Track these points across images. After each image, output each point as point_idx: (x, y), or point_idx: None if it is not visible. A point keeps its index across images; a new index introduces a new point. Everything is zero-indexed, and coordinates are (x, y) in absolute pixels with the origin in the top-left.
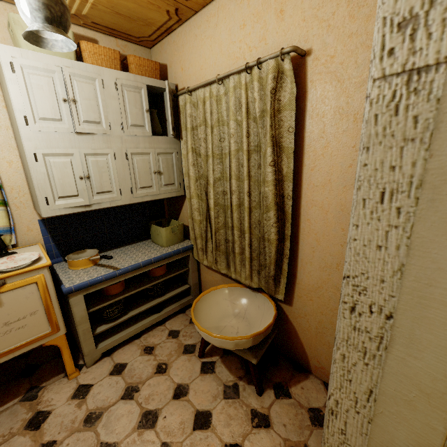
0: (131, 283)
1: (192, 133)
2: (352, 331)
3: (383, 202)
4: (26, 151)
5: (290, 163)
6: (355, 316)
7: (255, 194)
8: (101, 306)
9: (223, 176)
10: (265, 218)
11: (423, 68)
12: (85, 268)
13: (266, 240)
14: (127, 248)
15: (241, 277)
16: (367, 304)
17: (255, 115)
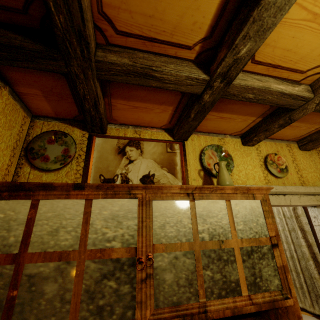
0: None
1: None
2: None
3: None
4: None
5: (312, 237)
6: None
7: (299, 251)
8: None
9: None
10: (308, 265)
11: None
12: None
13: (313, 278)
14: None
15: (306, 306)
16: None
17: (287, 216)
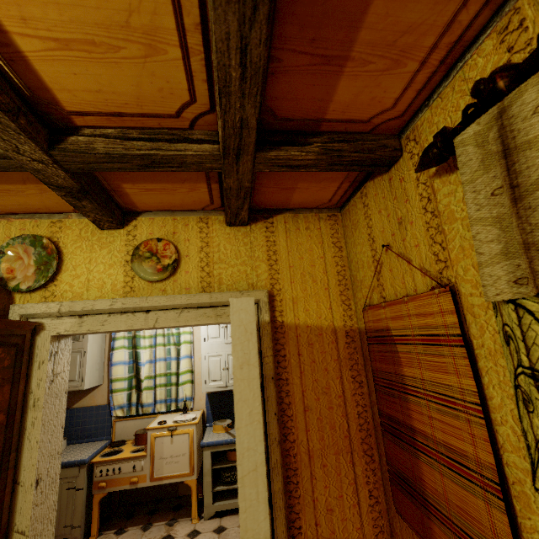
0: None
1: None
2: None
3: None
4: (202, 355)
5: None
6: None
7: None
8: (221, 466)
9: None
10: None
11: None
12: (220, 433)
13: None
14: None
15: None
16: None
17: None
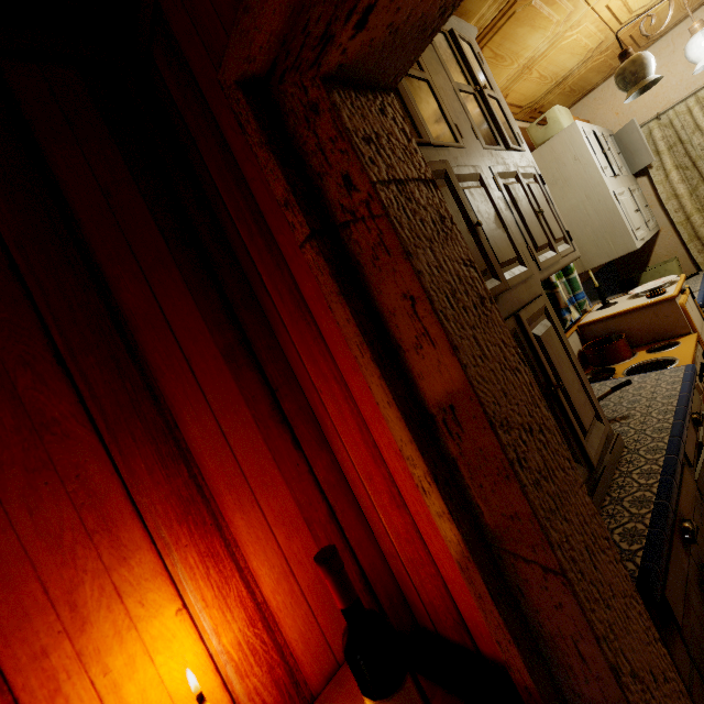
0: None
1: (671, 152)
2: None
3: None
4: (611, 194)
5: None
6: None
7: None
8: None
9: None
10: None
11: None
12: None
13: None
14: None
15: None
16: None
17: None
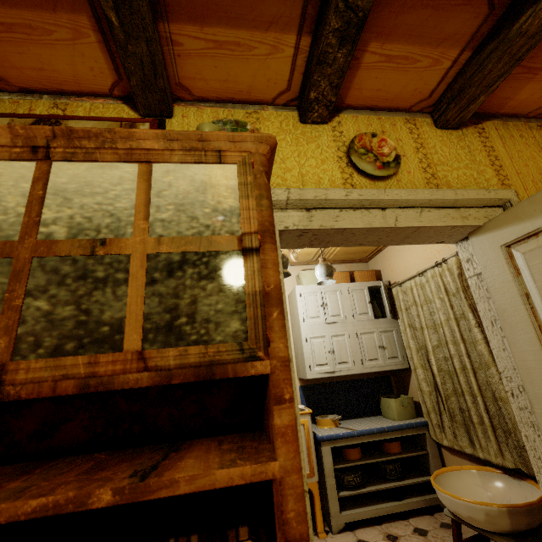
0: (367, 455)
1: (406, 312)
2: (520, 412)
3: (494, 326)
4: (302, 336)
5: None
6: (516, 399)
7: (474, 355)
8: (343, 466)
9: (440, 343)
10: (489, 376)
11: (480, 273)
12: (329, 428)
13: (498, 399)
14: (360, 420)
15: (490, 455)
16: (516, 387)
17: (453, 292)
